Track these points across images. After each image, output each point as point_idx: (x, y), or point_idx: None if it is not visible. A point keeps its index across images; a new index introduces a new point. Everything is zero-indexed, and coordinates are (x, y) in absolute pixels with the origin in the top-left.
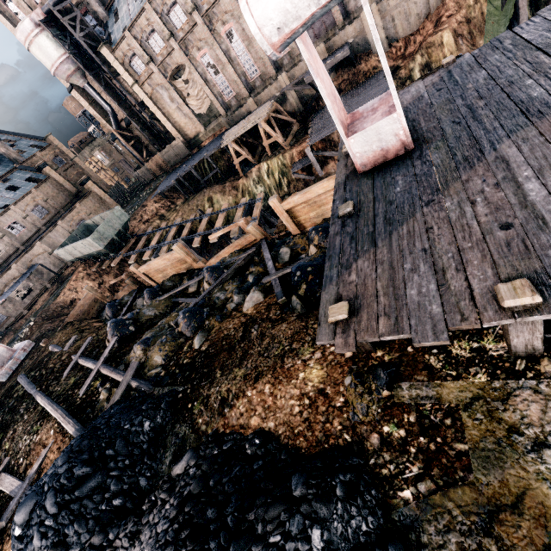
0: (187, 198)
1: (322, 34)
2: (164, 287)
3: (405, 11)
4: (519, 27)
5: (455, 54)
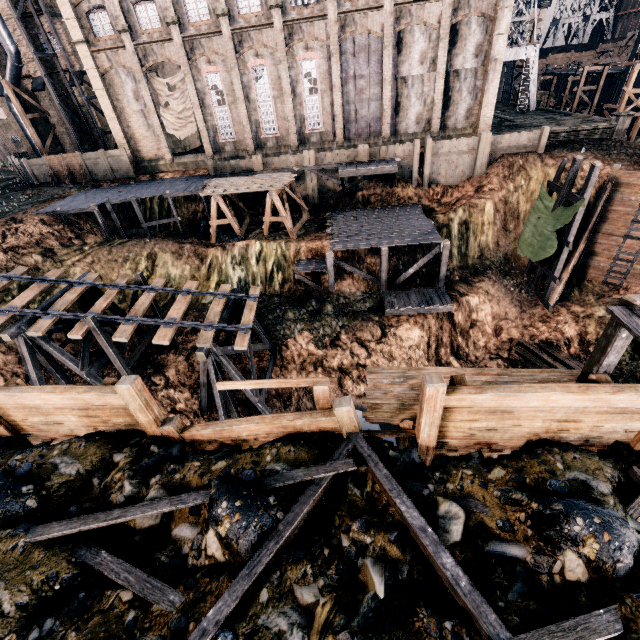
0: (109, 239)
1: (363, 136)
2: (47, 474)
3: (453, 163)
4: None
5: (491, 226)
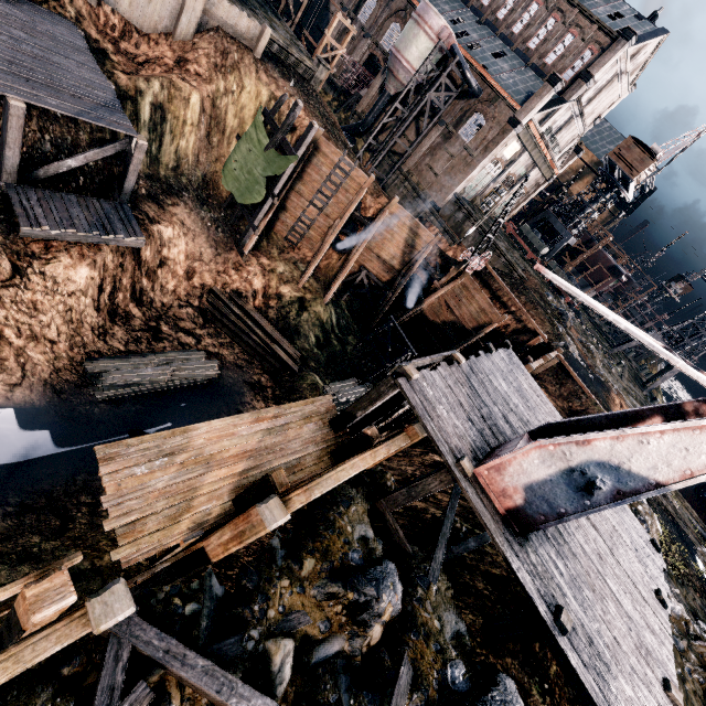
0: None
1: None
2: None
3: None
4: (480, 361)
5: (194, 130)
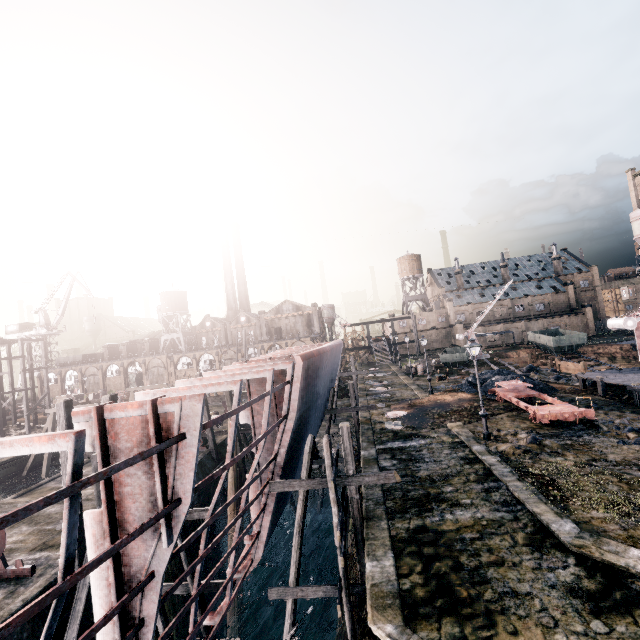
0: None
1: None
2: (561, 373)
3: None
4: None
5: None
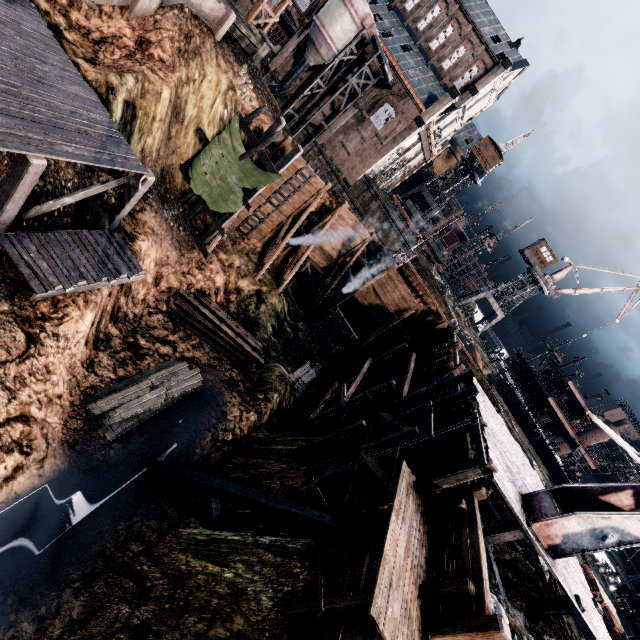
0: None
1: None
2: None
3: None
4: (481, 409)
5: (160, 127)
